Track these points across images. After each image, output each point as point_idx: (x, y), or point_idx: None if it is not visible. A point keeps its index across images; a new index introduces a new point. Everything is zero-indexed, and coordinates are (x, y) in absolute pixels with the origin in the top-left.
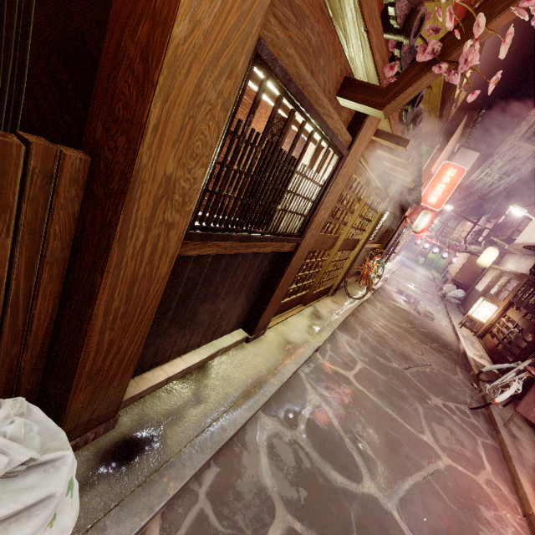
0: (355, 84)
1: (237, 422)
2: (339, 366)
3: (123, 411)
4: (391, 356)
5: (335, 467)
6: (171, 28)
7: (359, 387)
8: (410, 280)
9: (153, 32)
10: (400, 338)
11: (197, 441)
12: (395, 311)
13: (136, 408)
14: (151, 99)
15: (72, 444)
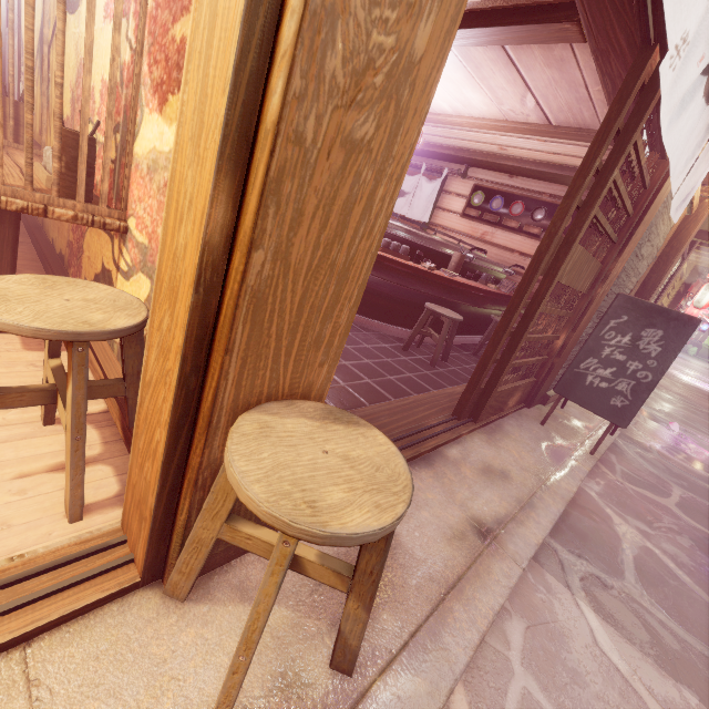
0: (699, 231)
1: None
2: (664, 400)
3: None
4: (700, 407)
5: (692, 428)
6: (680, 251)
7: (685, 411)
8: (687, 368)
9: (671, 250)
10: (702, 401)
11: None
12: (686, 386)
13: None
14: (670, 266)
15: None
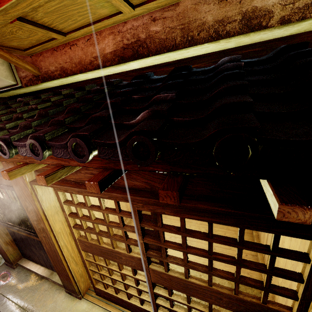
0: None
1: (5, 309)
2: None
3: (20, 267)
4: None
5: None
6: None
7: None
8: None
9: None
10: None
11: (0, 296)
12: None
13: (21, 269)
14: None
15: (6, 263)
